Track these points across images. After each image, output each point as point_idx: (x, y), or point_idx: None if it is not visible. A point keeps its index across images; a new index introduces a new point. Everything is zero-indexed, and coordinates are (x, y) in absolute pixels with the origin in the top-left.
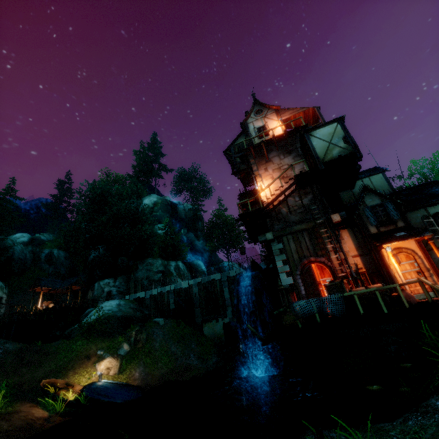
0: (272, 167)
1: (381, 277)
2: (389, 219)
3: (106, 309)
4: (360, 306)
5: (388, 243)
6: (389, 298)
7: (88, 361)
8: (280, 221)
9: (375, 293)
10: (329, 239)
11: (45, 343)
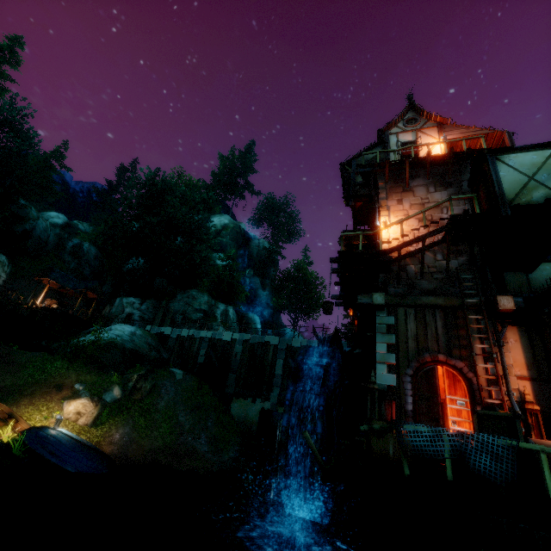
0: (411, 201)
1: None
2: None
3: (115, 333)
4: (550, 482)
5: None
6: None
7: (56, 393)
8: (401, 282)
9: None
10: (480, 334)
11: (23, 350)
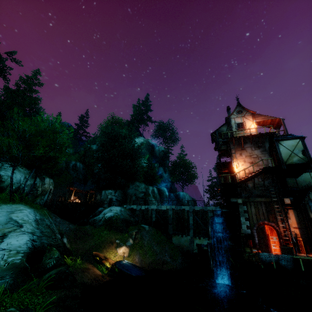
0: (245, 154)
1: None
2: None
3: (114, 212)
4: (302, 266)
5: None
6: None
7: (112, 245)
8: (246, 191)
9: None
10: (279, 212)
11: (79, 225)
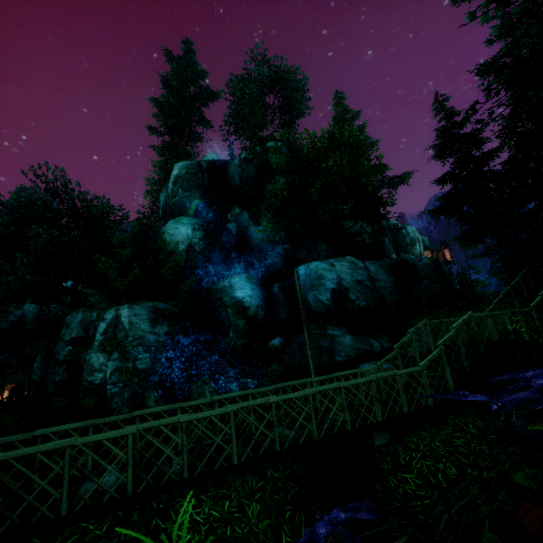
0: None
1: None
2: None
3: None
4: None
5: None
6: None
7: None
8: None
9: None
10: None
11: None
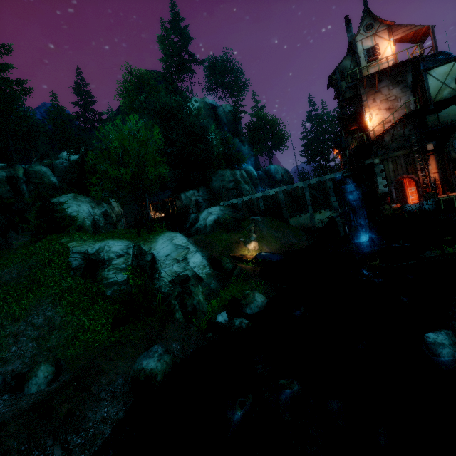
0: (380, 98)
1: (449, 186)
2: None
3: (216, 214)
4: (442, 205)
5: None
6: None
7: (240, 244)
8: (383, 148)
9: (452, 198)
10: (419, 161)
11: None
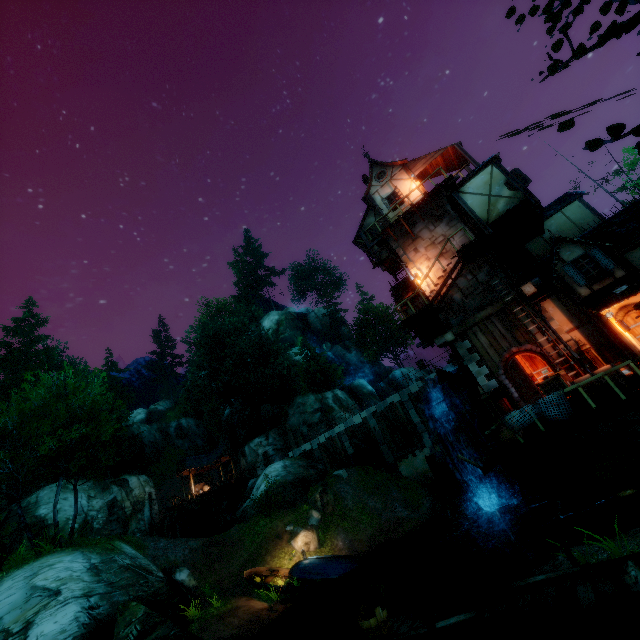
0: (423, 245)
1: (614, 349)
2: (601, 272)
3: (273, 476)
4: (589, 400)
5: (606, 307)
6: (624, 380)
7: (281, 541)
8: (456, 312)
9: (604, 379)
10: (529, 317)
11: (220, 533)
